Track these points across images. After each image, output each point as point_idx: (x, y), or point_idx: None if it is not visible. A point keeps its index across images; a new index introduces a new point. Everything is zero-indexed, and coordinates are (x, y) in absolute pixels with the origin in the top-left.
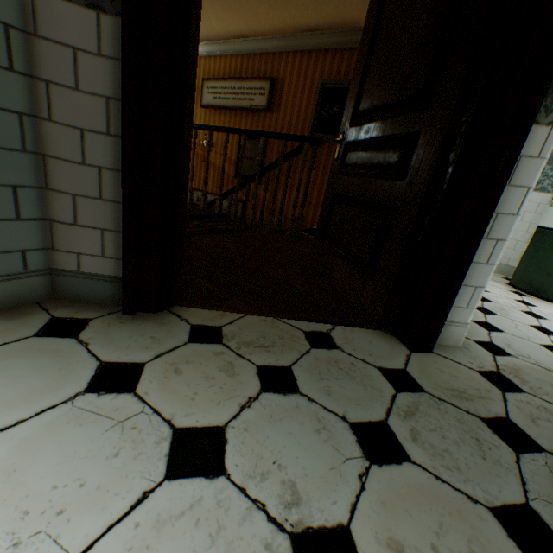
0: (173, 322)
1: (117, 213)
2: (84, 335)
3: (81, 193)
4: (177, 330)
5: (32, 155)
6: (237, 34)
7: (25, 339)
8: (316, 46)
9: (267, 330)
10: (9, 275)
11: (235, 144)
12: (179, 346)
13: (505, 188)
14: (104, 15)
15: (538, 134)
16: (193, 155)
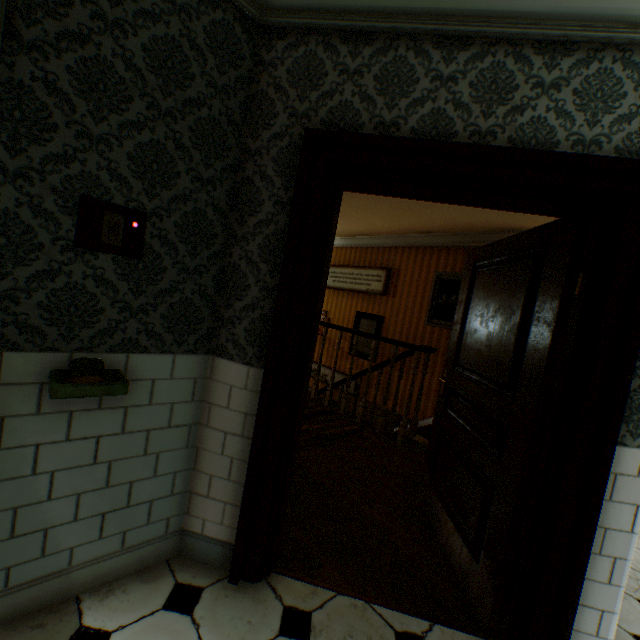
0: (268, 599)
1: (238, 490)
2: (197, 611)
3: (216, 473)
4: (271, 612)
5: (191, 447)
6: (356, 234)
7: (156, 611)
8: (430, 243)
9: (355, 623)
10: (155, 538)
11: (351, 321)
12: (270, 638)
13: (607, 502)
14: (253, 367)
15: (630, 454)
16: None
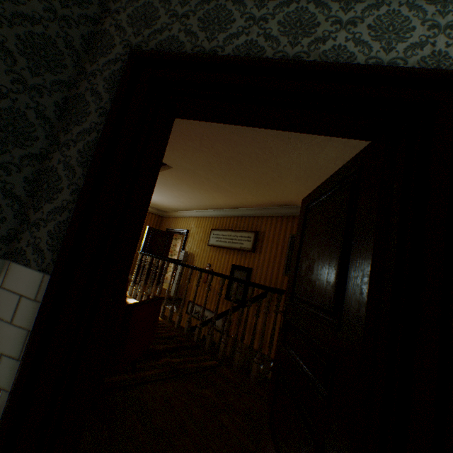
0: None
1: None
2: None
3: None
4: None
5: None
6: (234, 206)
7: None
8: (286, 213)
9: None
10: None
11: (228, 272)
12: None
13: None
14: (48, 275)
15: None
16: (187, 286)
